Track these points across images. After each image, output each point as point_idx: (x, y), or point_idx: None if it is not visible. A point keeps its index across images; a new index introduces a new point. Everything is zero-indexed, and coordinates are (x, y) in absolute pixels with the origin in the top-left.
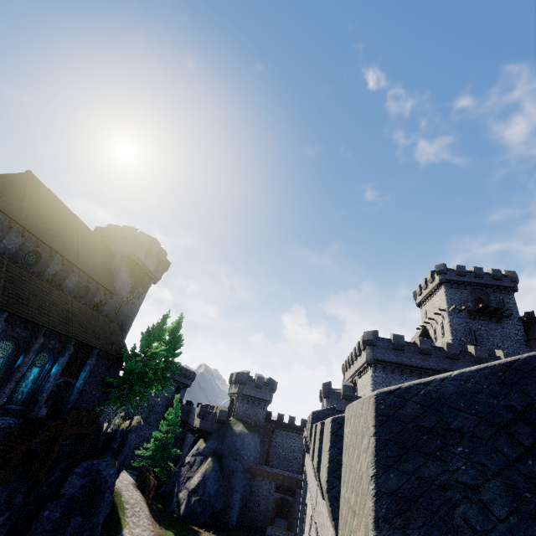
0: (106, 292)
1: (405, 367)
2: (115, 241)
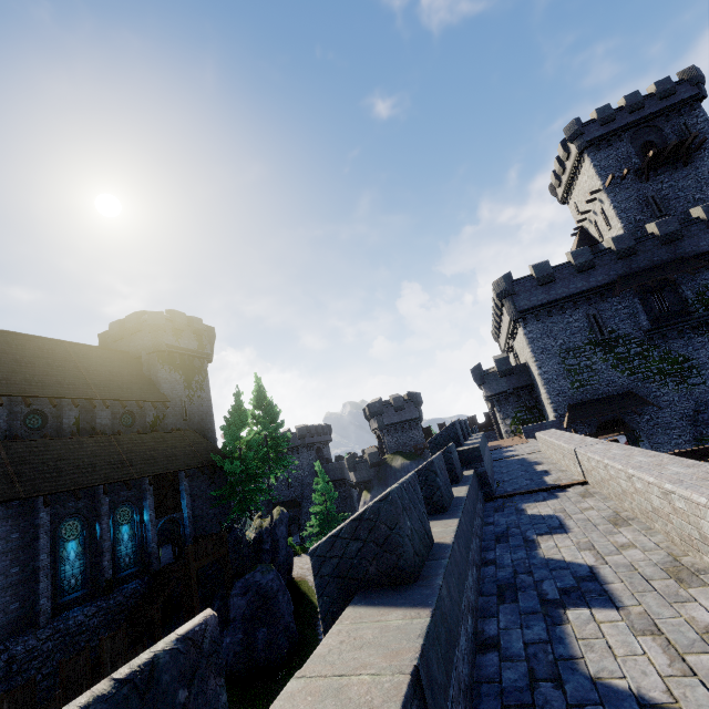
0: (155, 405)
1: (564, 301)
2: (129, 341)
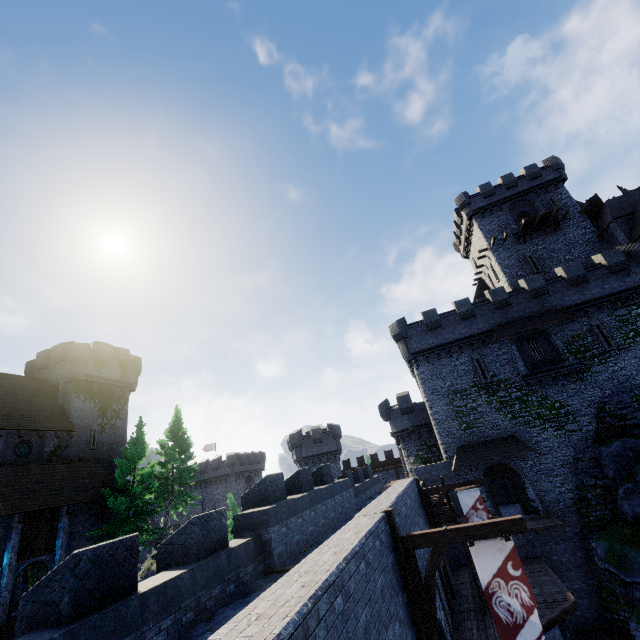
0: (57, 435)
1: (451, 345)
2: (52, 369)
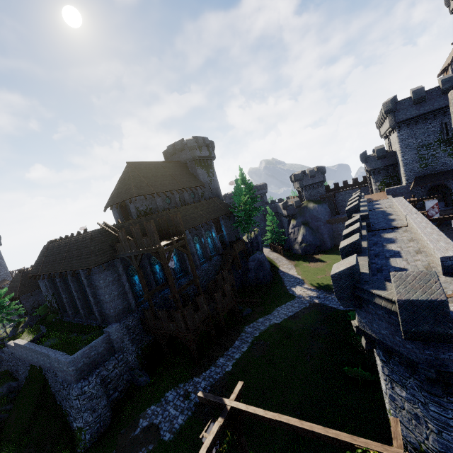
0: (201, 188)
1: (428, 114)
2: (179, 155)
